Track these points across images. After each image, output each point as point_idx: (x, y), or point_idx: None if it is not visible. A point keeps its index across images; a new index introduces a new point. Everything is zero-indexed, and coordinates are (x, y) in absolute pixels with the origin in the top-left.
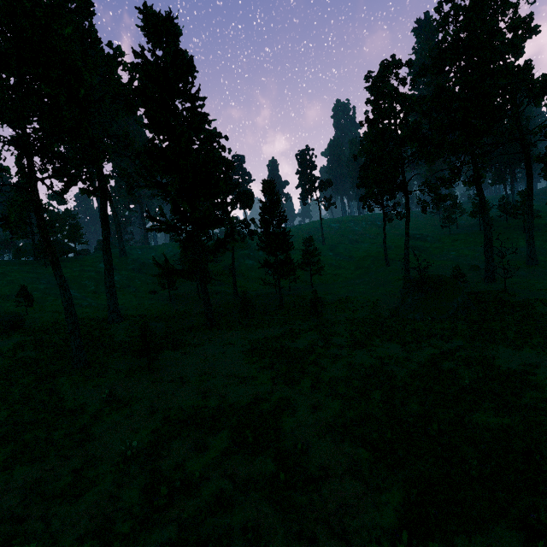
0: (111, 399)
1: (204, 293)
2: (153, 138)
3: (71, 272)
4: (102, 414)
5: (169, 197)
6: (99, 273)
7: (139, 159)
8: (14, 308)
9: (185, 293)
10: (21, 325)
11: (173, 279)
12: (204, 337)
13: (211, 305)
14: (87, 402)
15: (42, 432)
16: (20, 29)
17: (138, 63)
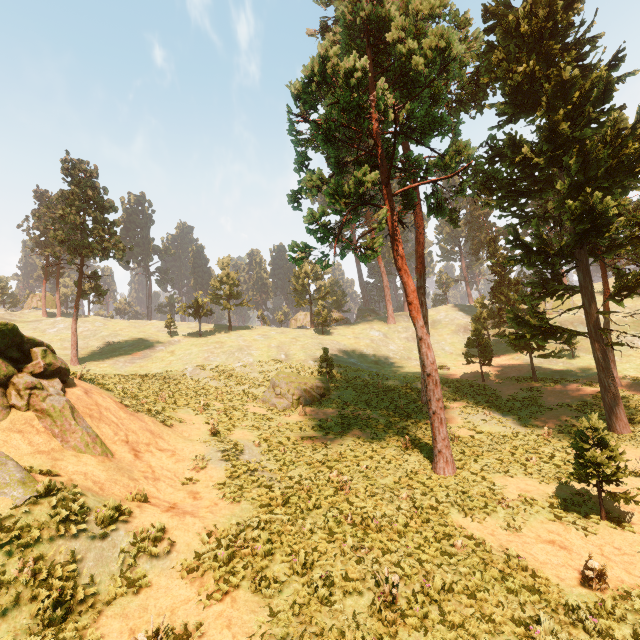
0: (602, 586)
1: (605, 370)
2: (491, 137)
3: (346, 339)
4: (618, 630)
5: (522, 215)
6: (374, 342)
7: (467, 174)
8: (313, 374)
9: (497, 371)
10: (329, 394)
11: (488, 349)
12: (632, 456)
13: (618, 394)
14: (540, 573)
15: (514, 637)
16: (383, 8)
17: (488, 28)
